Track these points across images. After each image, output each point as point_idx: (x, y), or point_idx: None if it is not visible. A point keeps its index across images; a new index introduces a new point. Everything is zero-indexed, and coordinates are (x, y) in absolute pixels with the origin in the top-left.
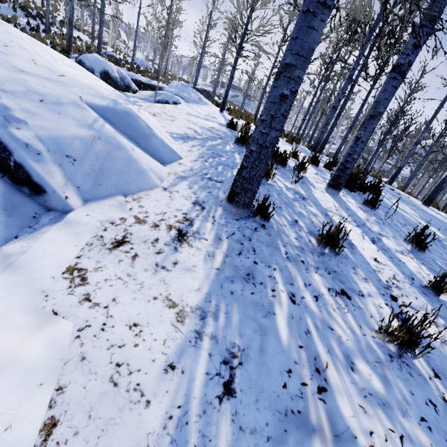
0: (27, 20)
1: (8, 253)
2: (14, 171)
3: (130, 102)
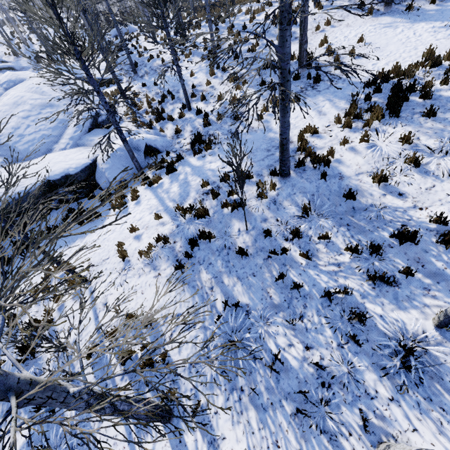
0: None
1: None
2: None
3: None
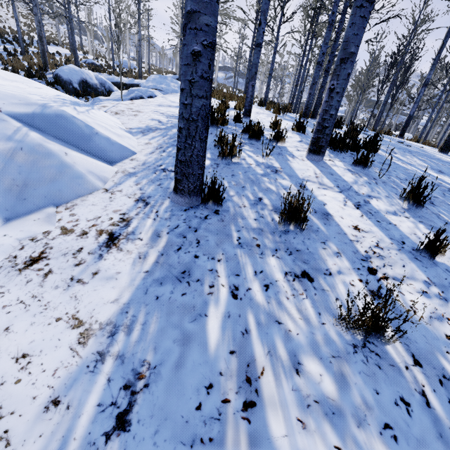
0: (3, 46)
1: None
2: None
3: (79, 104)
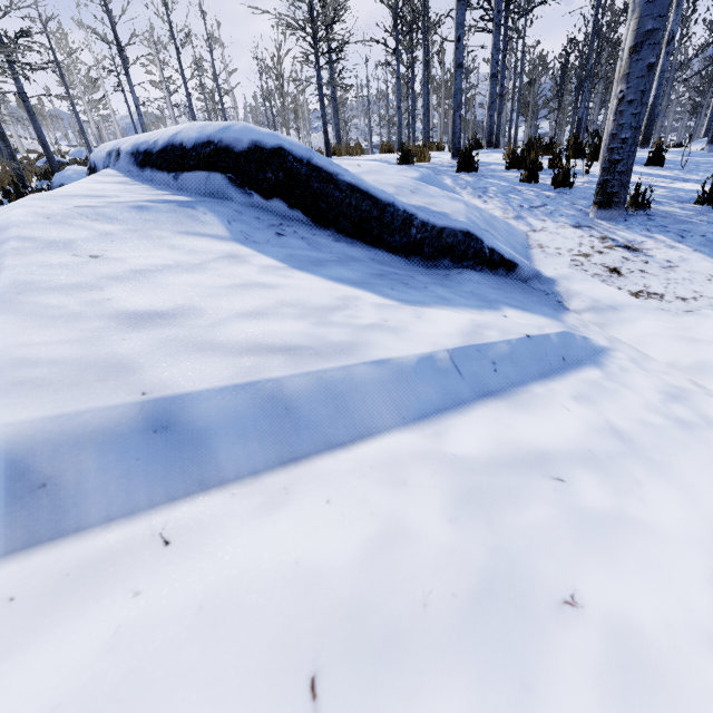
0: None
1: (588, 307)
2: (489, 258)
3: None
